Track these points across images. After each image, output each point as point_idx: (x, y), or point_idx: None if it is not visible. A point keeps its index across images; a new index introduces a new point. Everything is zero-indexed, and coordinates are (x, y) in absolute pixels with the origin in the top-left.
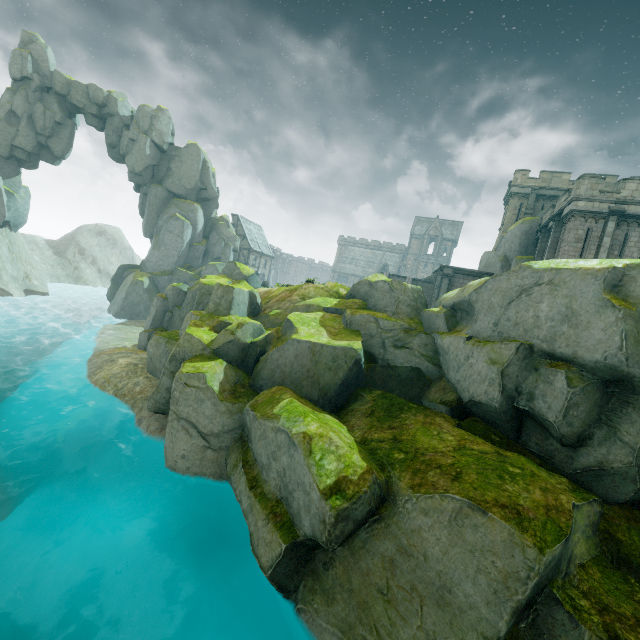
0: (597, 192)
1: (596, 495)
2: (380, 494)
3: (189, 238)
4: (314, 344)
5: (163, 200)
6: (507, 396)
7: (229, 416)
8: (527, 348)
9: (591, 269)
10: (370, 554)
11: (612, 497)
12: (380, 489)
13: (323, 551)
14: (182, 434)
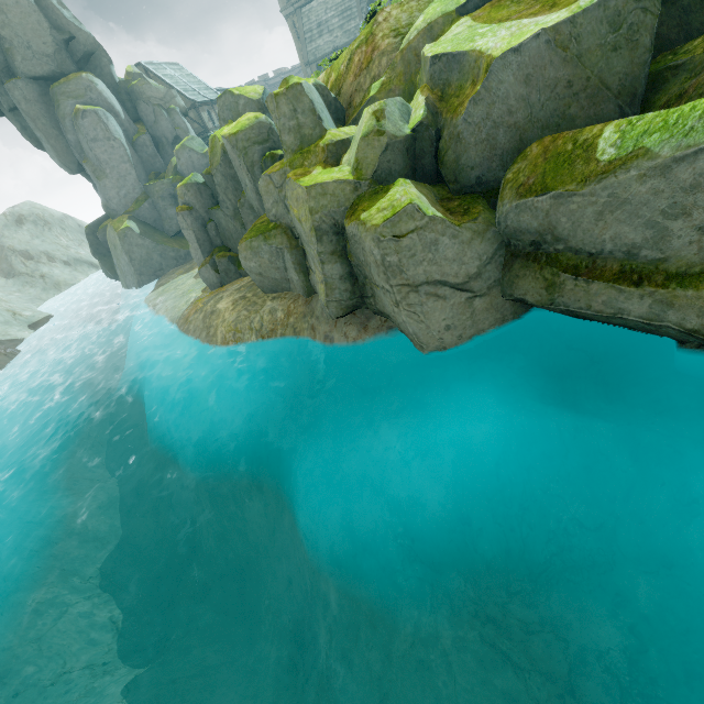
0: None
1: None
2: None
3: (122, 134)
4: (553, 30)
5: (41, 100)
6: None
7: (480, 240)
8: None
9: None
10: None
11: None
12: None
13: None
14: (431, 304)
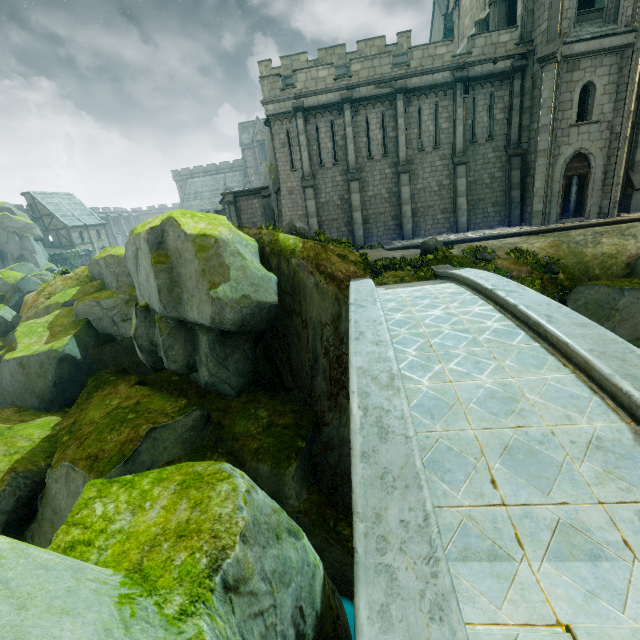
0: (278, 91)
1: (201, 404)
2: (33, 480)
3: None
4: (21, 358)
5: None
6: (148, 352)
7: None
8: (142, 310)
9: (143, 232)
10: (45, 521)
11: (231, 394)
12: (29, 478)
13: (29, 530)
14: None
